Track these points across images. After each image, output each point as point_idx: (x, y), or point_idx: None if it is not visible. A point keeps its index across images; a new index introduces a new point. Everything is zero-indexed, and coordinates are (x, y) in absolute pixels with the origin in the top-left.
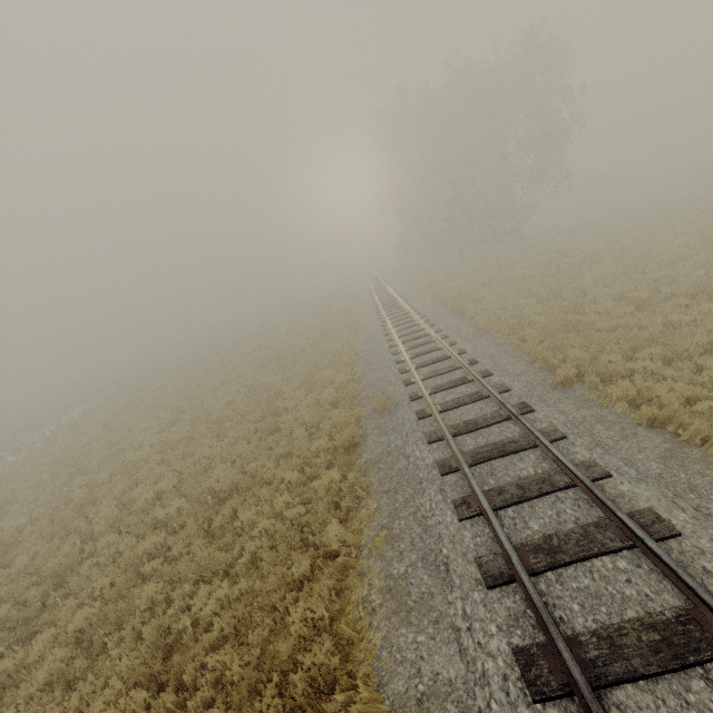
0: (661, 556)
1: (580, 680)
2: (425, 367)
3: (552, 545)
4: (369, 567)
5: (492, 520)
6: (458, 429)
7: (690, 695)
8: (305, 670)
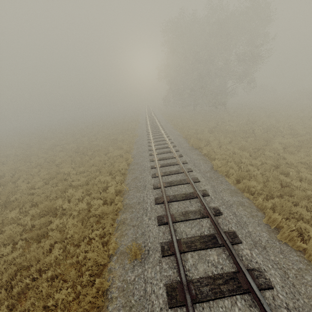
0: None
1: None
2: (176, 202)
3: None
4: None
5: None
6: None
7: None
8: None
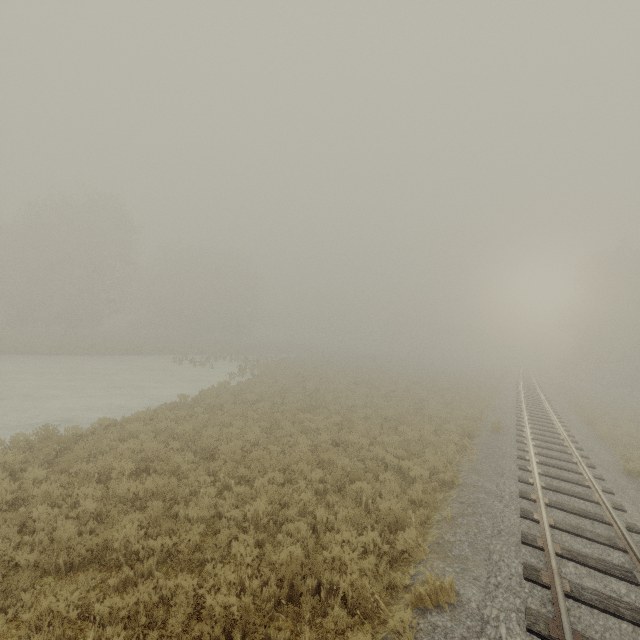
0: (605, 502)
1: (540, 495)
2: (536, 429)
3: (558, 487)
4: (463, 464)
5: (535, 470)
6: (539, 452)
7: (580, 519)
8: (430, 464)
